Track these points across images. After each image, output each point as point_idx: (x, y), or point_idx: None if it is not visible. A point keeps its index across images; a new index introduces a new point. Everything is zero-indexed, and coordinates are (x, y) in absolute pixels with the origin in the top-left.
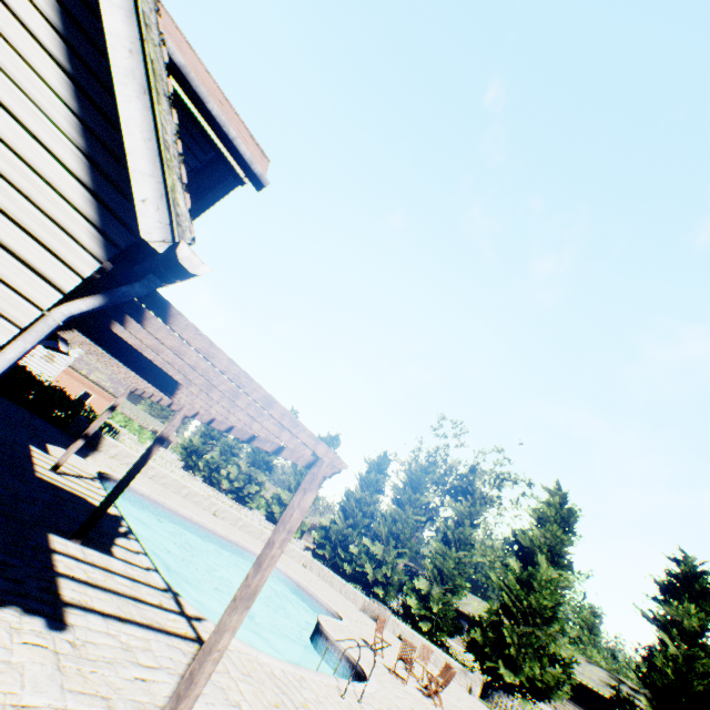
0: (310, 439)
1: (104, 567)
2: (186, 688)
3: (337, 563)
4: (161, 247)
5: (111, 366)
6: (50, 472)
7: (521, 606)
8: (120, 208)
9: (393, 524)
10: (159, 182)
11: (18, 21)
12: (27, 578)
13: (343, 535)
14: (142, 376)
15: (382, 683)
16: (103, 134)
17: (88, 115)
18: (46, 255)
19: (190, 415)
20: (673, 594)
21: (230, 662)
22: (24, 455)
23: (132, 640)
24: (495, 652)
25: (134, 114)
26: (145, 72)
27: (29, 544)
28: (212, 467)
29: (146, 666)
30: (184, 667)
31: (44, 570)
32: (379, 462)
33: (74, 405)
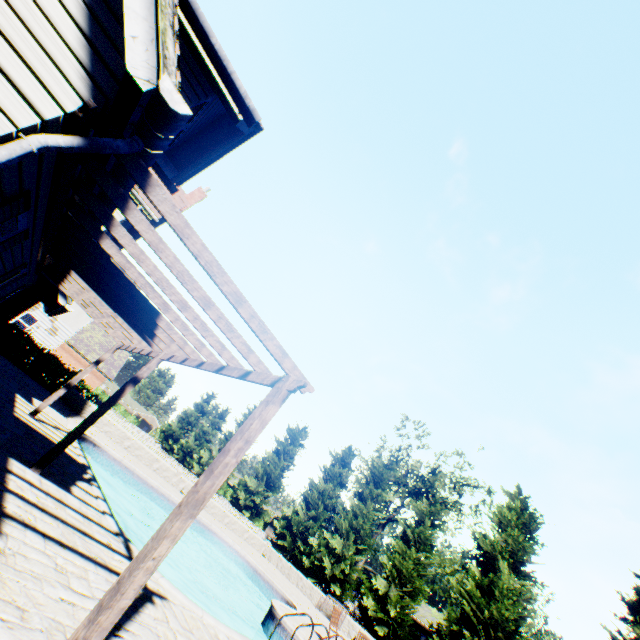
0: (277, 350)
1: (58, 498)
2: (111, 598)
3: (296, 556)
4: (145, 86)
5: (102, 321)
6: (29, 416)
7: (482, 616)
8: (113, 62)
9: (354, 518)
10: (151, 27)
11: None
12: None
13: (304, 526)
14: (127, 321)
15: None
16: None
17: None
18: (30, 78)
19: (166, 358)
20: None
21: (171, 614)
22: (8, 398)
23: (68, 565)
24: None
25: None
26: None
27: None
28: (186, 451)
29: (78, 592)
30: None
31: None
32: (344, 455)
33: (67, 373)
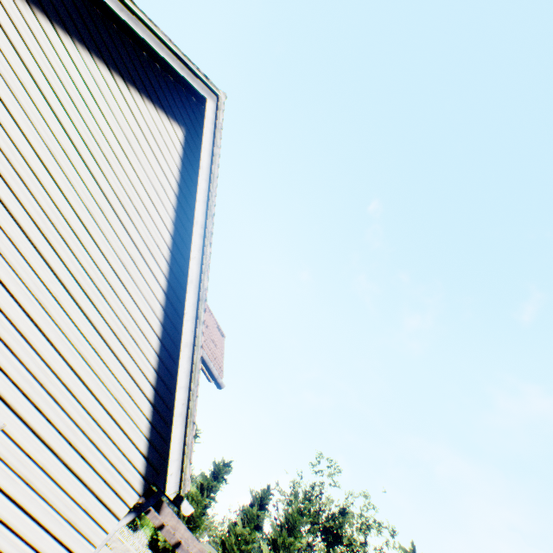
0: None
1: None
2: None
3: None
4: (173, 495)
5: None
6: None
7: None
8: (156, 461)
9: None
10: (180, 460)
11: (140, 390)
12: None
13: None
14: None
15: None
16: (159, 426)
17: (155, 419)
18: (118, 500)
19: None
20: None
21: None
22: None
23: None
24: None
25: (178, 432)
26: (187, 410)
27: None
28: None
29: None
30: None
31: None
32: (263, 495)
33: None
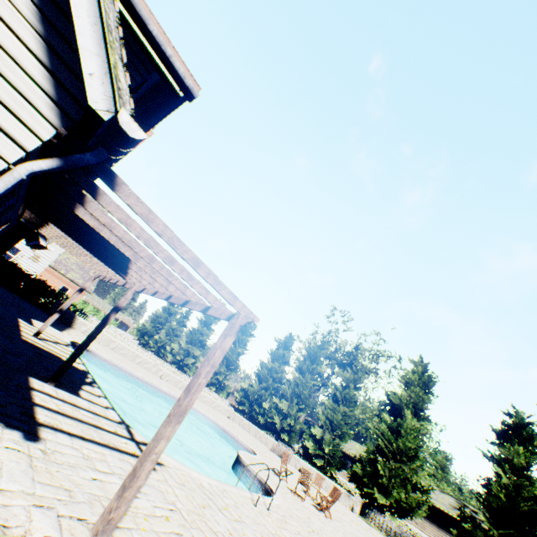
0: (229, 296)
1: (72, 403)
2: (130, 481)
3: (253, 416)
4: (106, 116)
5: (80, 257)
6: (33, 337)
7: (392, 447)
8: (73, 87)
9: (295, 387)
10: (103, 61)
11: None
12: (9, 404)
13: (258, 395)
14: (102, 261)
15: (285, 499)
16: (59, 24)
17: (45, 6)
18: (10, 118)
19: (139, 290)
20: (507, 439)
21: (168, 475)
22: (13, 324)
23: (92, 453)
24: (371, 482)
25: (82, 1)
26: None
27: (13, 382)
28: (159, 345)
29: (102, 471)
30: None
31: (24, 400)
32: (286, 341)
33: (54, 293)
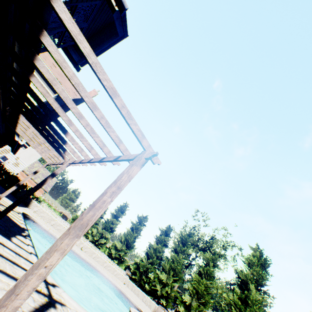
0: (138, 133)
1: (0, 242)
2: (6, 298)
3: (142, 284)
4: None
5: (38, 149)
6: None
7: None
8: None
9: (172, 262)
10: None
11: None
12: None
13: (146, 268)
14: (50, 143)
15: None
16: None
17: None
18: None
19: (71, 162)
20: None
21: None
22: None
23: None
24: None
25: None
26: None
27: None
28: None
29: None
30: (29, 308)
31: None
32: (166, 230)
33: (22, 185)
